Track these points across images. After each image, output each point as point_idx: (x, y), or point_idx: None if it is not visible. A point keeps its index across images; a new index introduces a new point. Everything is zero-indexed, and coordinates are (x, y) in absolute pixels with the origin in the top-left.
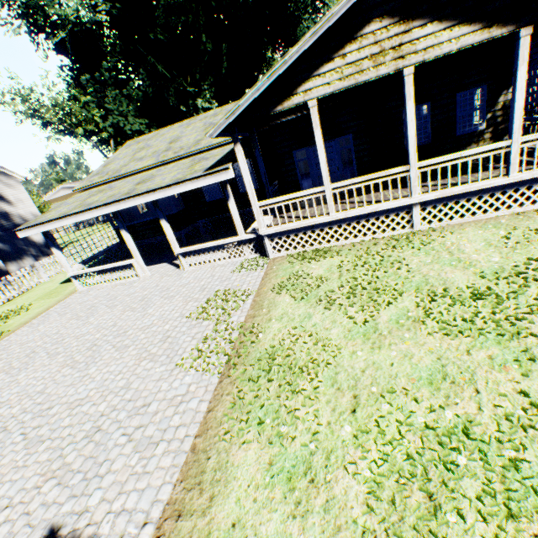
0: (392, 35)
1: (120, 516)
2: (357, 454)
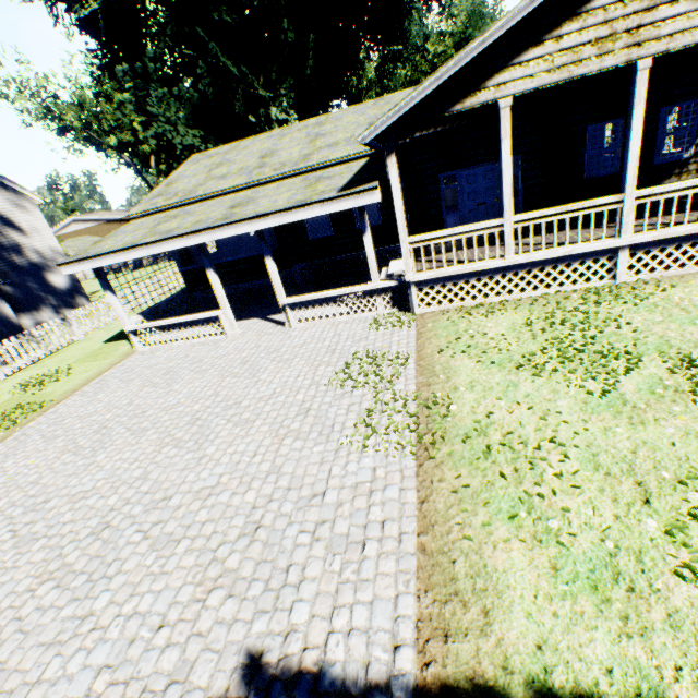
0: (629, 13)
1: (352, 637)
2: (682, 555)
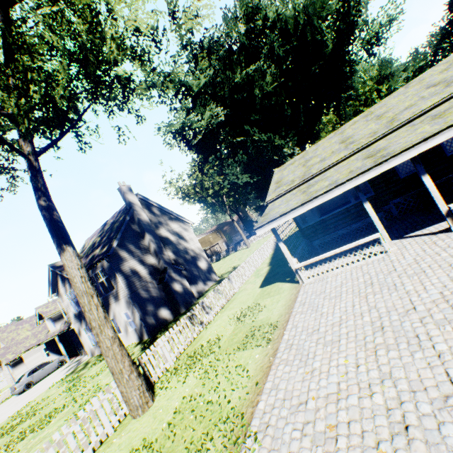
0: None
1: None
2: None
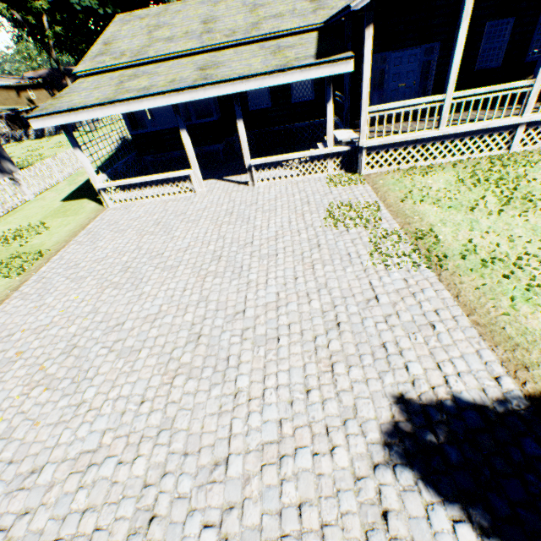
0: None
1: (462, 377)
2: None
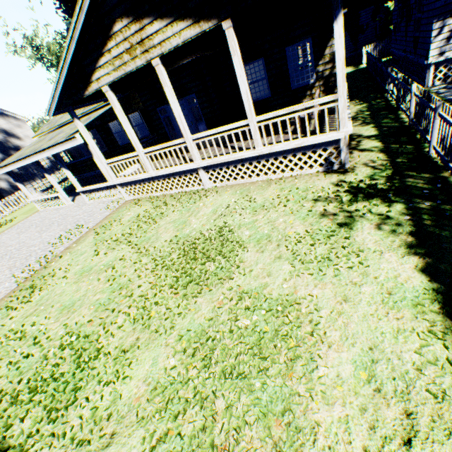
0: (134, 32)
1: None
2: (3, 338)
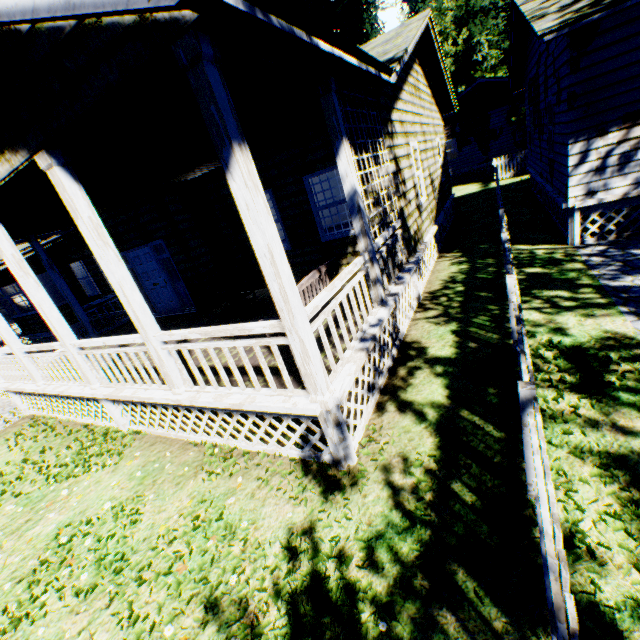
0: None
1: None
2: None
